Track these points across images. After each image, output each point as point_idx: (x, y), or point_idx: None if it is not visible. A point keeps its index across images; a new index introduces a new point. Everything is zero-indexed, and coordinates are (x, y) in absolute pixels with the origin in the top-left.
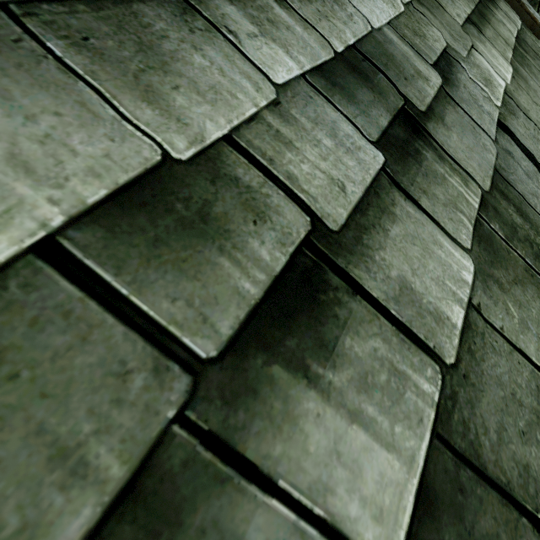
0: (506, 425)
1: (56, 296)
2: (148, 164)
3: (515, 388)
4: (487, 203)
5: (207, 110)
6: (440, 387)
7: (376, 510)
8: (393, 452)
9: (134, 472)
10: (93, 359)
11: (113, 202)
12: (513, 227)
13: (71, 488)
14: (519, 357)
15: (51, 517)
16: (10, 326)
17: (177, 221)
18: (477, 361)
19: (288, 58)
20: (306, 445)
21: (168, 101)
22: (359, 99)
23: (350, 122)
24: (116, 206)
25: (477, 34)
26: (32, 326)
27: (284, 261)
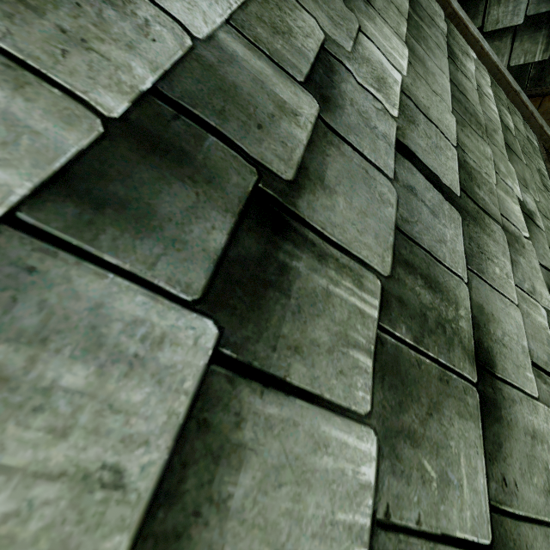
0: None
1: None
2: None
3: None
4: (389, 298)
5: None
6: None
7: None
8: None
9: None
10: None
11: None
12: (422, 314)
13: None
14: None
15: None
16: None
17: None
18: None
19: None
20: None
21: None
22: (164, 216)
23: (140, 285)
24: None
25: (364, 7)
26: None
27: None
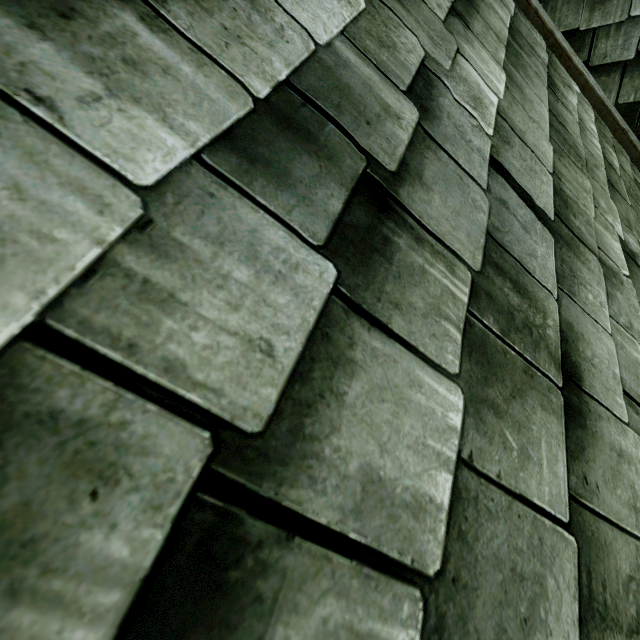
0: (506, 623)
1: None
2: None
3: (516, 558)
4: (478, 290)
5: None
6: (421, 624)
7: None
8: None
9: None
10: None
11: None
12: (510, 313)
13: None
14: (519, 507)
15: None
16: None
17: None
18: (469, 545)
19: (167, 131)
20: None
21: None
22: (297, 178)
23: (281, 224)
24: None
25: (463, 30)
26: None
27: (161, 538)
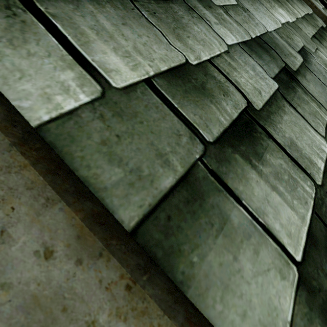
0: None
1: (152, 100)
2: (180, 62)
3: None
4: None
5: (201, 47)
6: (314, 192)
7: (288, 232)
8: (293, 211)
9: (185, 172)
10: (167, 126)
11: (169, 72)
12: None
13: (164, 168)
14: None
15: (159, 175)
16: (138, 105)
17: (193, 86)
18: None
19: (232, 35)
20: (253, 191)
21: (185, 41)
22: (264, 59)
23: (261, 67)
24: (170, 74)
25: (319, 43)
26: (145, 108)
27: (236, 115)
